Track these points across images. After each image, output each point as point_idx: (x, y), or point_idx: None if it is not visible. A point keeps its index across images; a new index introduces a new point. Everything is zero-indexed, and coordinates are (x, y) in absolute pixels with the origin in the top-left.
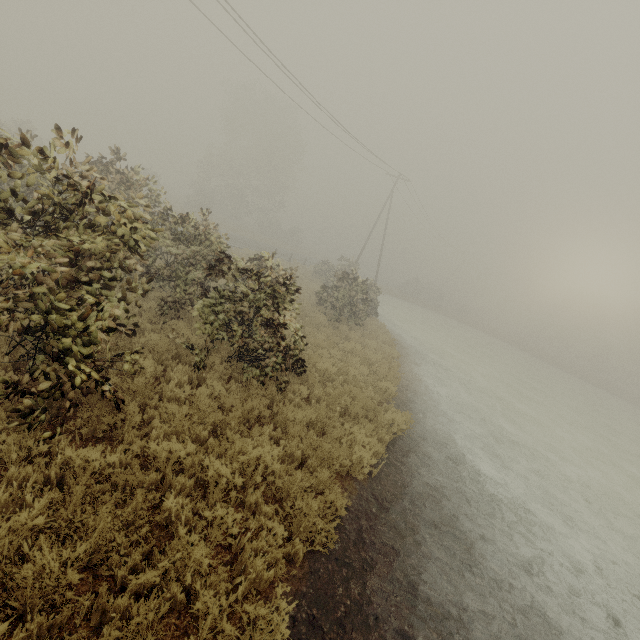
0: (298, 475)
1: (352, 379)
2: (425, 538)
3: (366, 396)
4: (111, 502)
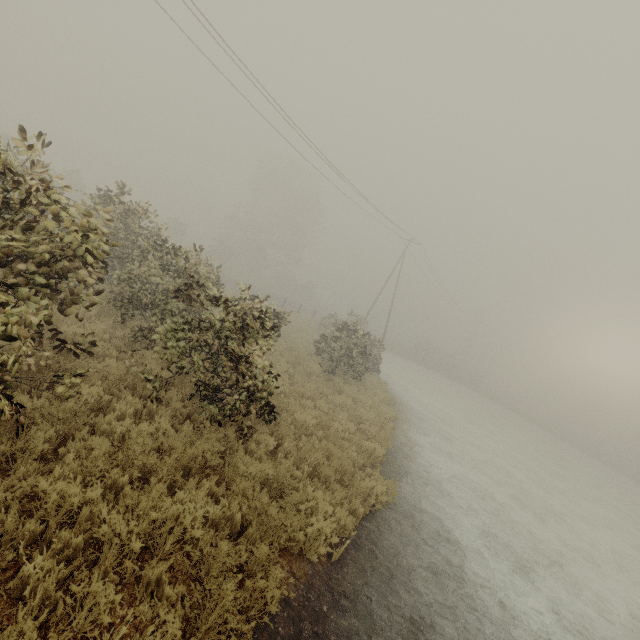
0: (224, 546)
1: (335, 436)
2: None
3: (345, 456)
4: None
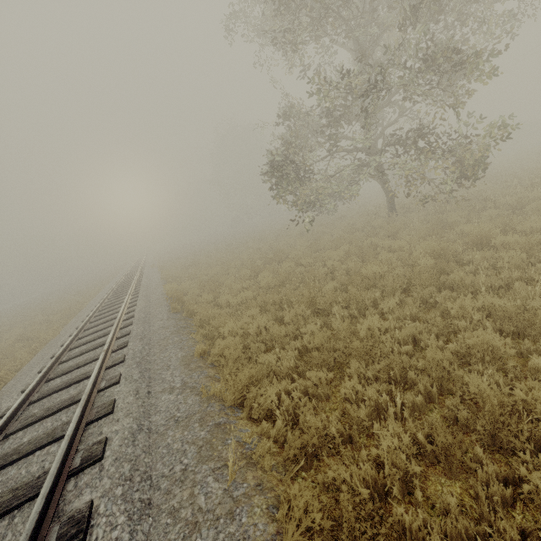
0: None
1: None
2: None
3: None
4: None
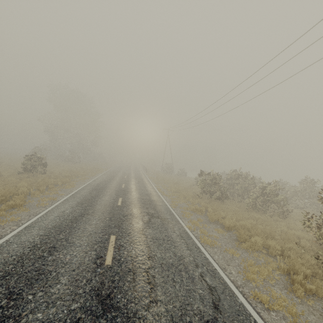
0: None
1: None
2: None
3: None
4: None
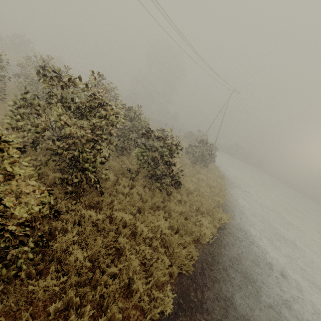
0: (176, 237)
1: (201, 193)
2: (234, 278)
3: (208, 203)
4: (102, 235)
